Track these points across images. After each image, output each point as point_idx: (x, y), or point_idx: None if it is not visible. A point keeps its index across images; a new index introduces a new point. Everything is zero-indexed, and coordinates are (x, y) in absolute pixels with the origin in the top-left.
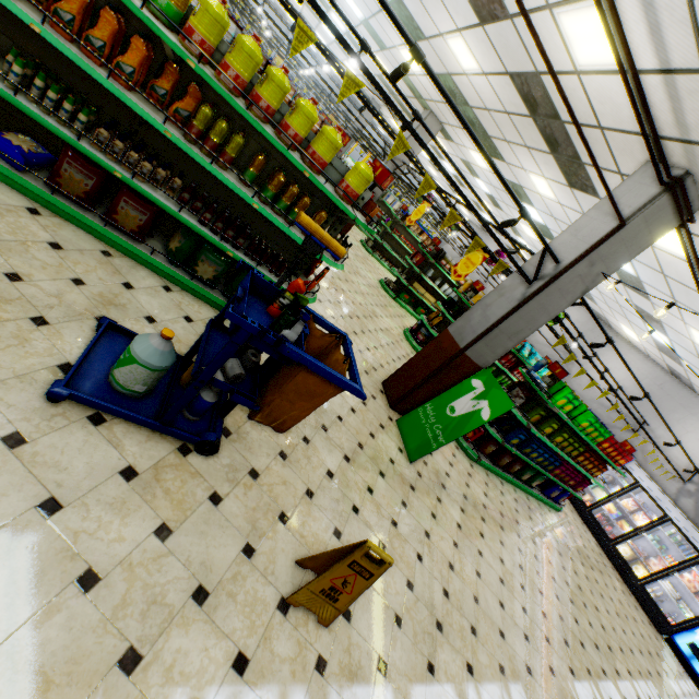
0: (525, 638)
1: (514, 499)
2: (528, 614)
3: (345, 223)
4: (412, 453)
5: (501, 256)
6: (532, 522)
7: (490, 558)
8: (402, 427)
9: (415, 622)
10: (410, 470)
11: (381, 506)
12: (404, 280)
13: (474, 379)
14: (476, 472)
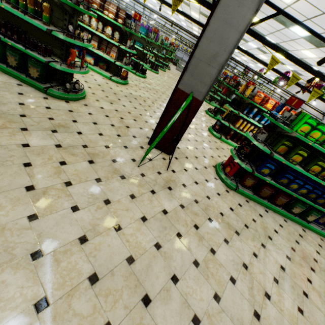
0: (193, 321)
1: (279, 225)
2: (221, 303)
3: (74, 16)
4: (140, 162)
5: (286, 74)
6: (298, 245)
7: (194, 244)
8: (146, 151)
9: (2, 239)
10: (132, 170)
11: (65, 172)
12: (218, 105)
13: (183, 103)
14: (231, 196)
